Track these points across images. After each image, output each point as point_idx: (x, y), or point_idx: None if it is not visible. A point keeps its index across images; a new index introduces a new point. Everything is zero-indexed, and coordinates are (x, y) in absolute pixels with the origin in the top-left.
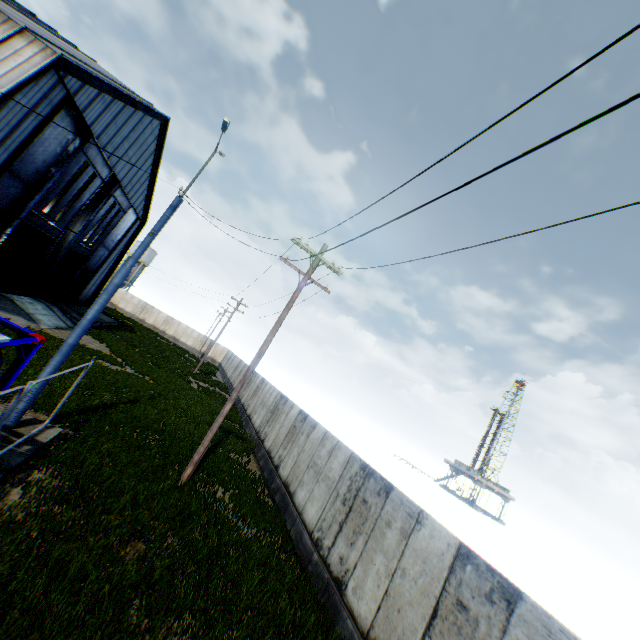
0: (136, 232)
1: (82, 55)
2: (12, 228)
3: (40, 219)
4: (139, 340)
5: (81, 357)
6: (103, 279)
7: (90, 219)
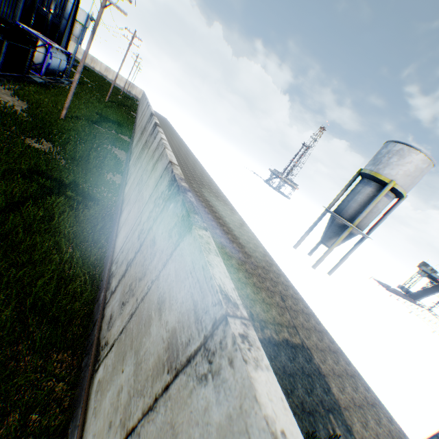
0: (77, 8)
1: None
2: (35, 15)
3: (41, 9)
4: (93, 76)
5: (73, 73)
6: (68, 39)
7: (56, 5)
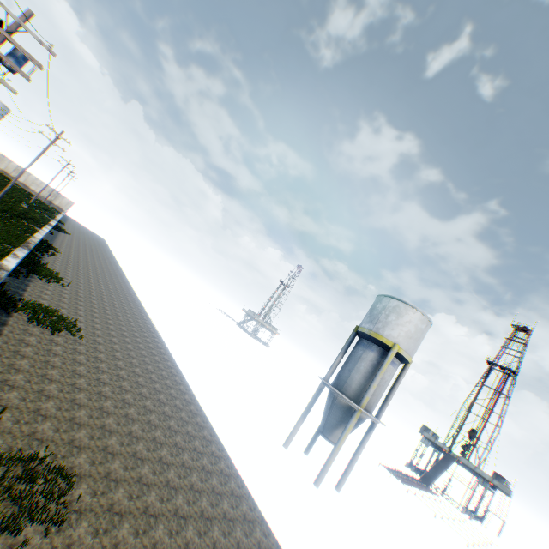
0: None
1: None
2: None
3: None
4: None
5: None
6: None
7: None
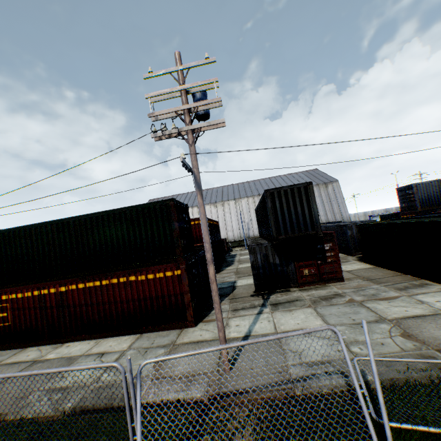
0: None
1: (300, 174)
2: None
3: None
4: None
5: None
6: None
7: None
